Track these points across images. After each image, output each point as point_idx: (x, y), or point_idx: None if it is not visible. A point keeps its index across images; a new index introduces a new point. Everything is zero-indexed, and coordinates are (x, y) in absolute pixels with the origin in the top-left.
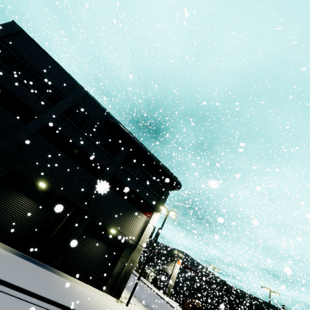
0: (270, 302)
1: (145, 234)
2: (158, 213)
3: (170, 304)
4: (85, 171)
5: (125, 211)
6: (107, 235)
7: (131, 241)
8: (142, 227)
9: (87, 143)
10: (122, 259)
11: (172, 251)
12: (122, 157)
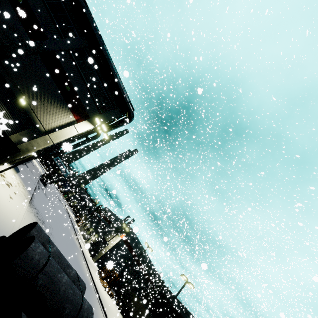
0: (180, 290)
1: (62, 131)
2: (90, 124)
3: (86, 258)
4: (20, 25)
5: (50, 96)
6: (15, 103)
7: (41, 128)
8: (63, 125)
9: (39, 3)
10: (19, 136)
11: (122, 225)
12: (75, 44)
